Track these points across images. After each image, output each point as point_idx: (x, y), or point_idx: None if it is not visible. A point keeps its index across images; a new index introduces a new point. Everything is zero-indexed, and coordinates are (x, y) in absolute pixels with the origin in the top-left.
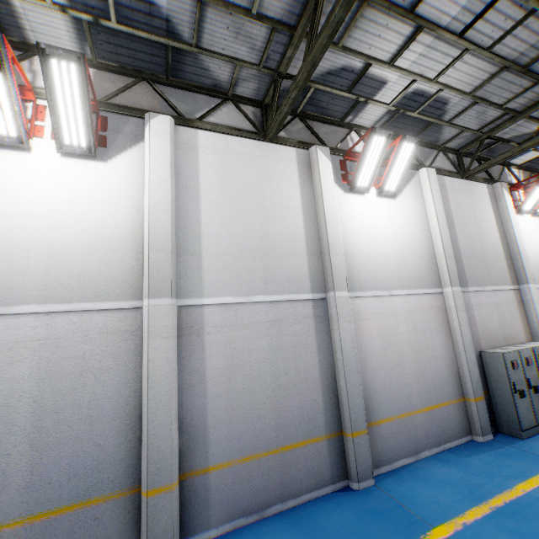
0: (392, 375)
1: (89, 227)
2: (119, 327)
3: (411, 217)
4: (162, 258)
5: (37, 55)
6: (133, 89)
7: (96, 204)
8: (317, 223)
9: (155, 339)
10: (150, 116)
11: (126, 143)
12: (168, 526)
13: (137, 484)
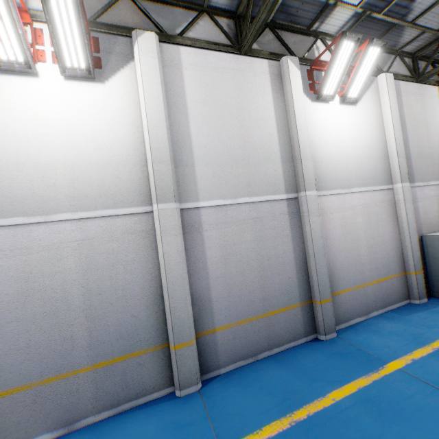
0: (350, 257)
1: (99, 145)
2: (136, 228)
3: (369, 122)
4: (163, 169)
5: None
6: (116, 7)
7: (101, 123)
8: (288, 132)
9: (166, 236)
10: (137, 34)
11: (118, 63)
12: (192, 368)
13: (165, 342)
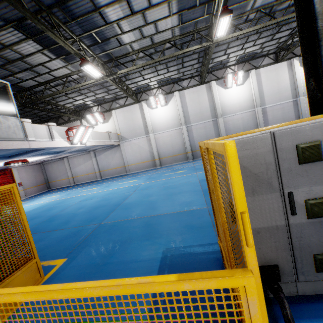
0: None
1: (243, 98)
2: (251, 114)
3: None
4: (257, 100)
5: (227, 68)
6: (244, 65)
7: (243, 93)
8: (293, 81)
9: (259, 114)
10: (250, 71)
11: (246, 79)
12: None
13: None
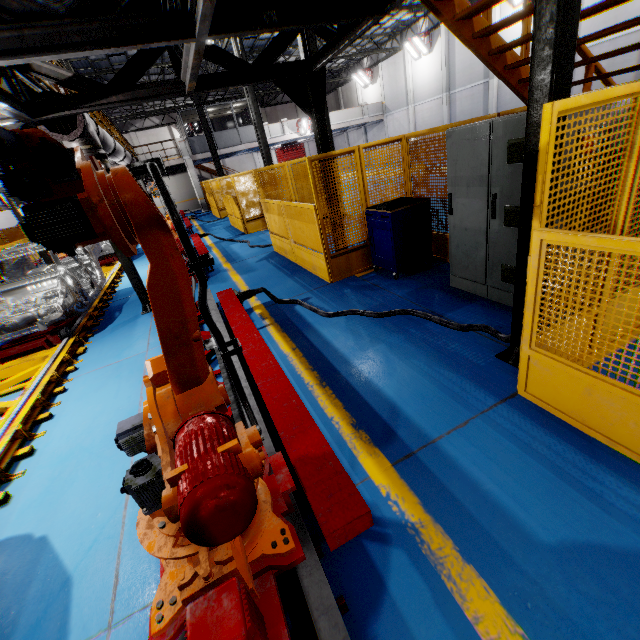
0: None
1: None
2: None
3: None
4: None
5: None
6: None
7: None
8: None
9: None
10: None
11: None
12: None
13: None
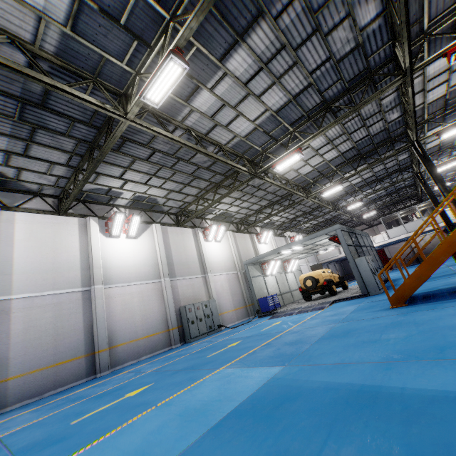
0: (127, 322)
1: None
2: None
3: (146, 247)
4: None
5: None
6: None
7: None
8: (88, 253)
9: None
10: None
11: None
12: None
13: None
